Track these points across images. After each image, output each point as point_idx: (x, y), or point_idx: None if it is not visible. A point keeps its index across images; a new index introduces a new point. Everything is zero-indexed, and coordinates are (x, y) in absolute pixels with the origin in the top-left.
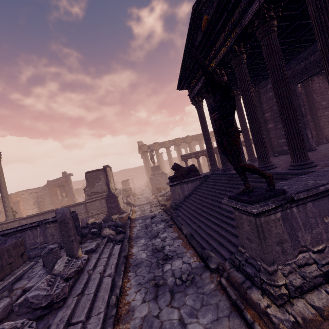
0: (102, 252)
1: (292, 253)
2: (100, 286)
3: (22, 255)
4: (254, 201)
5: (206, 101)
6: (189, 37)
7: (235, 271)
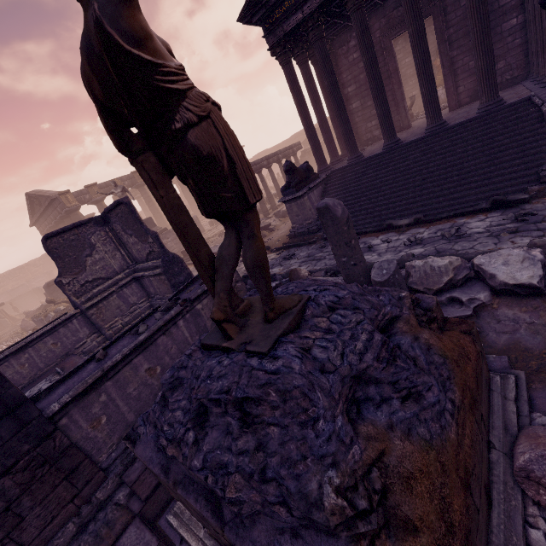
0: None
1: None
2: None
3: None
4: None
5: (319, 43)
6: None
7: None
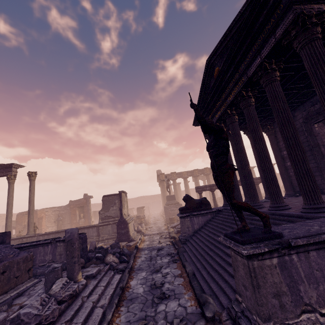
0: (101, 280)
1: (292, 311)
2: (90, 317)
3: (29, 271)
4: (245, 241)
5: None
6: (203, 83)
7: (231, 324)
